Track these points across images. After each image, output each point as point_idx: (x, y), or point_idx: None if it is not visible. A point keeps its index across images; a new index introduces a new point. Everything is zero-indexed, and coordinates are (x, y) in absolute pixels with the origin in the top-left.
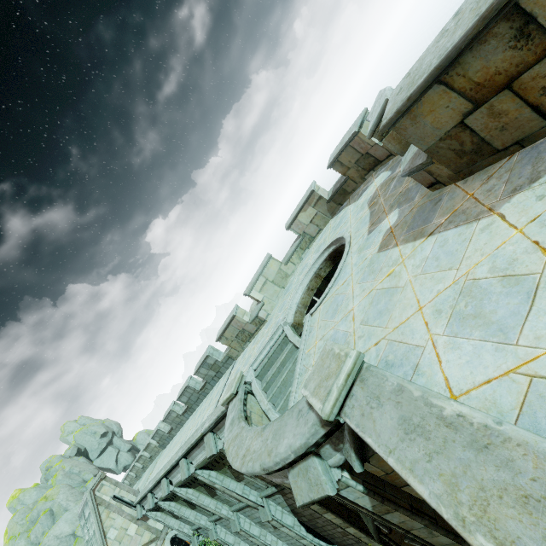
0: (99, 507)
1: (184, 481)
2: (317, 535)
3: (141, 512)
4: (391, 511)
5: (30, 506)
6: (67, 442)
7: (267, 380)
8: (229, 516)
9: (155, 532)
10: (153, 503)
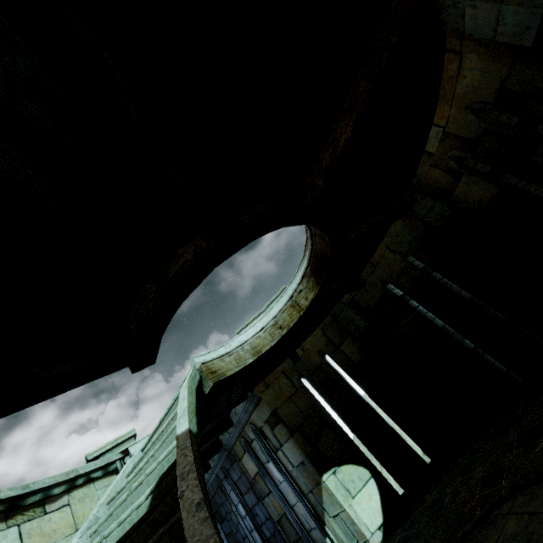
0: None
1: None
2: None
3: None
4: None
5: None
6: None
7: (135, 461)
8: None
9: None
10: None
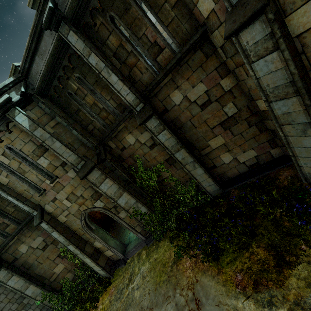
0: None
1: None
2: None
3: None
4: (37, 128)
5: None
6: None
7: None
8: None
9: None
10: None
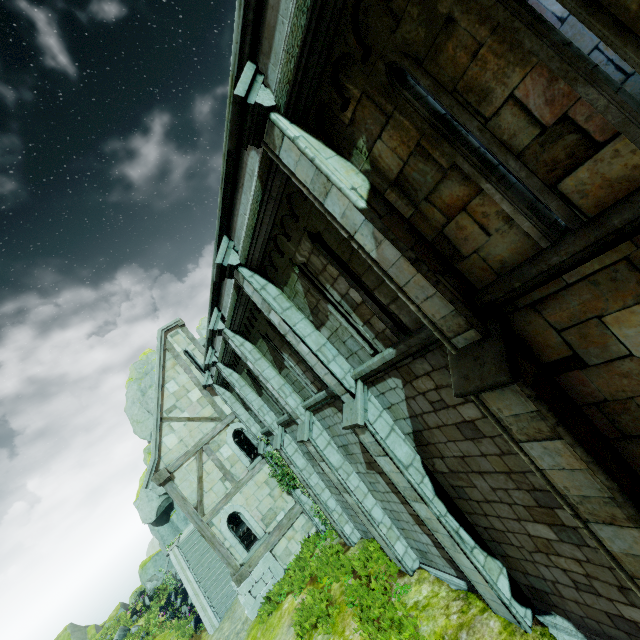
0: (167, 352)
1: (239, 320)
2: (458, 515)
3: (207, 380)
4: None
5: (149, 361)
6: (201, 335)
7: None
8: (296, 412)
9: (219, 413)
10: (211, 361)
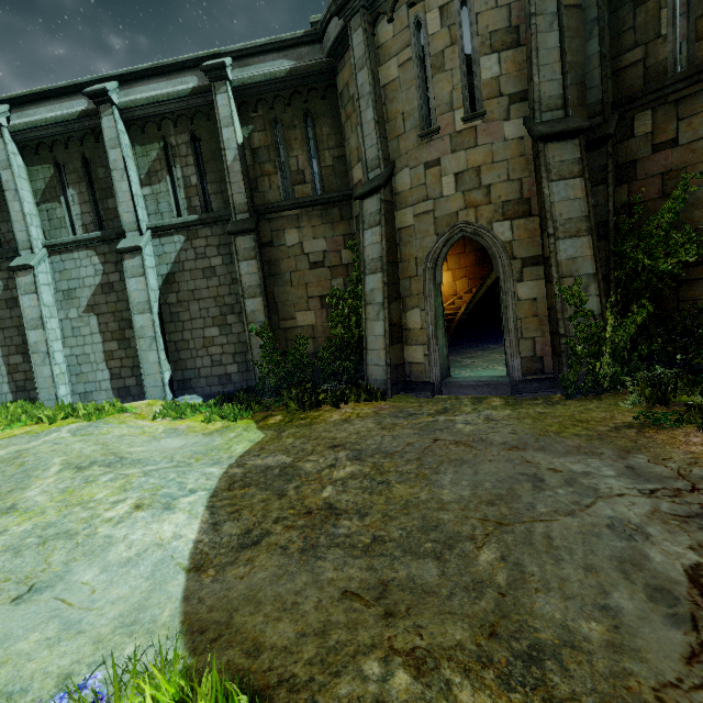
0: None
1: (38, 135)
2: (163, 333)
3: None
4: None
5: None
6: None
7: None
8: (34, 242)
9: None
10: None
